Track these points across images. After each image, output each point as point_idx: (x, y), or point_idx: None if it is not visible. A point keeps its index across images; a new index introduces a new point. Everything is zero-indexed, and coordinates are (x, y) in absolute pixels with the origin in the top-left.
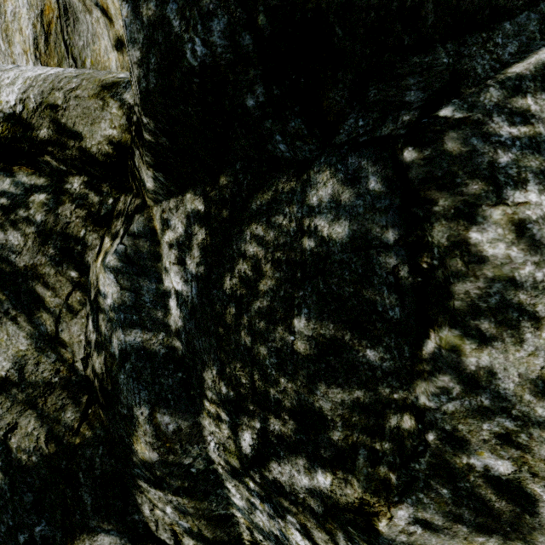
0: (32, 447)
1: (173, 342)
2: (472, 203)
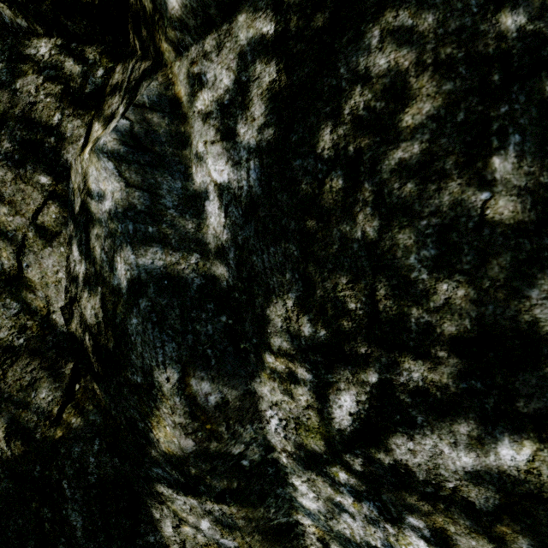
0: None
1: (212, 269)
2: None
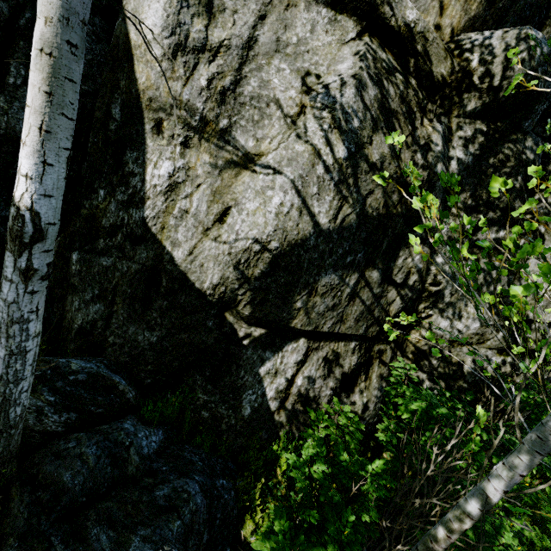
0: (376, 207)
1: None
2: None
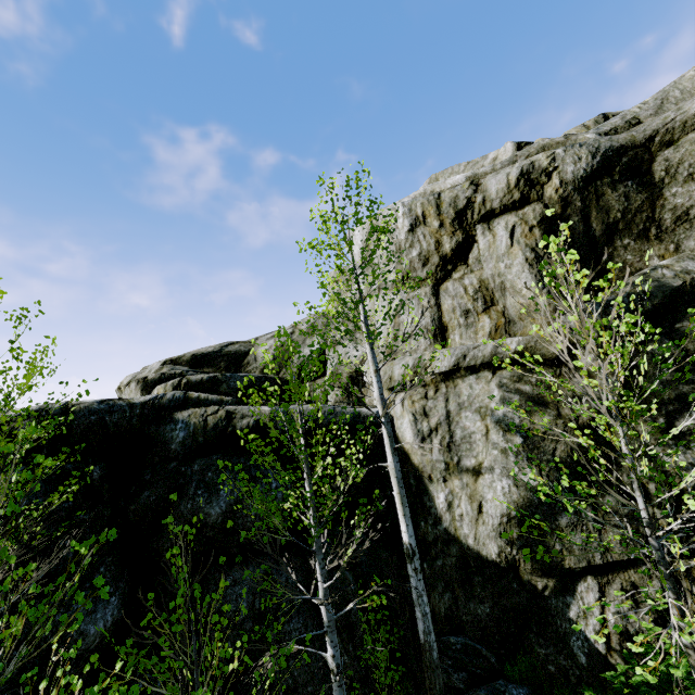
0: (566, 455)
1: None
2: (694, 339)
